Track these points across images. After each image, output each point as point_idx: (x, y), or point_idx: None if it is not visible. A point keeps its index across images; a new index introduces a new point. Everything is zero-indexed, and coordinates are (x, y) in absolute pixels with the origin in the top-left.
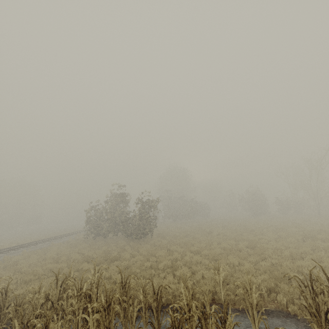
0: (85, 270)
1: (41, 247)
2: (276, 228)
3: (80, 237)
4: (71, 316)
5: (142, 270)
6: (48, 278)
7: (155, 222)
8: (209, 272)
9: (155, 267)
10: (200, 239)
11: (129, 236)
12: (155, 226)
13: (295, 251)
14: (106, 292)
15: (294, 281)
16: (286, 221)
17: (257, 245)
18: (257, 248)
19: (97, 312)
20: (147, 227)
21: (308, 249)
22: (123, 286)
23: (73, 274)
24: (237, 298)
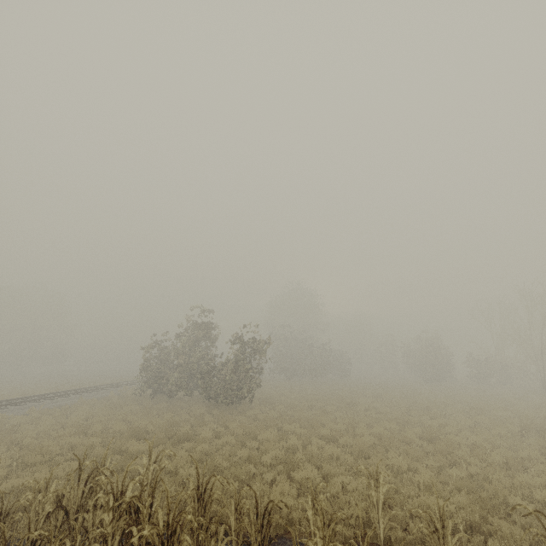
0: (132, 454)
1: (62, 404)
2: (470, 408)
3: (128, 393)
4: (98, 545)
5: (233, 464)
6: (66, 461)
7: (259, 379)
8: (356, 480)
9: (256, 460)
10: (335, 415)
11: (212, 399)
12: (258, 386)
13: (511, 454)
14: (169, 506)
15: (516, 515)
16: (485, 397)
17: (440, 437)
18: (440, 441)
19: (149, 545)
20: (245, 386)
21: (535, 453)
22: (199, 495)
23: (111, 458)
24: (409, 538)
